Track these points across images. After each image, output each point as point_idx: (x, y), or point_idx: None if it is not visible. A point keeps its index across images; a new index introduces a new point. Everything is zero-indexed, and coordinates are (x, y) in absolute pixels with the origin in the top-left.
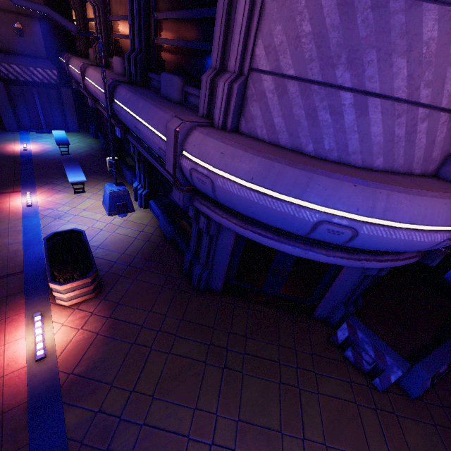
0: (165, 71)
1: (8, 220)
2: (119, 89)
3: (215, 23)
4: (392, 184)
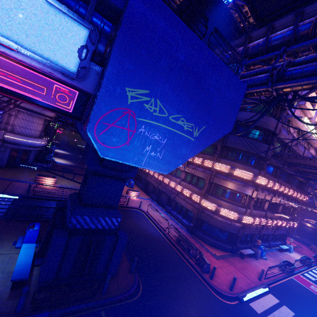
0: None
1: None
2: None
3: (5, 117)
4: (37, 138)
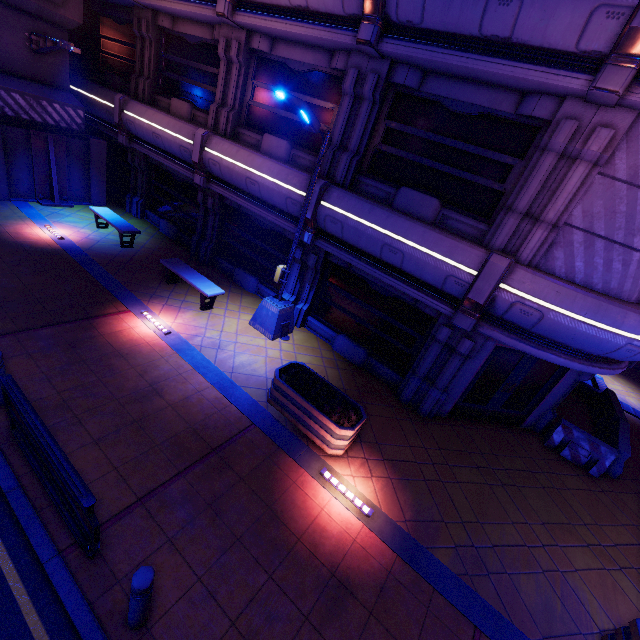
0: (388, 180)
1: (160, 356)
2: (337, 193)
3: (530, 179)
4: None
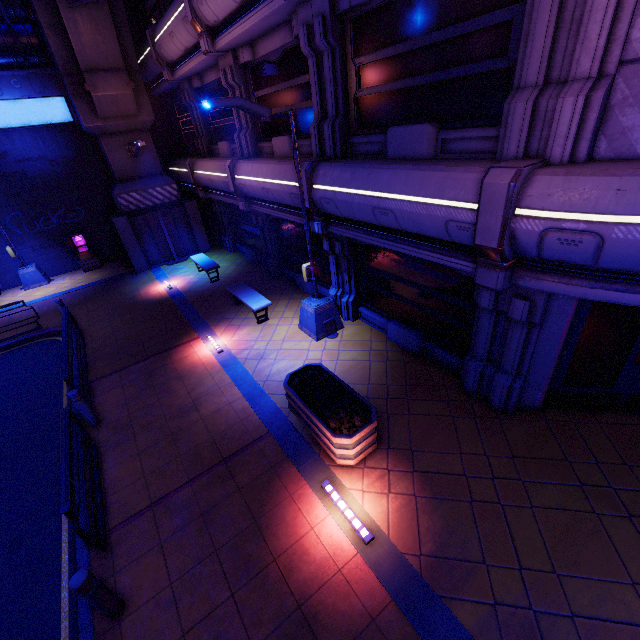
0: (379, 127)
1: (209, 374)
2: (322, 170)
3: (532, 25)
4: None
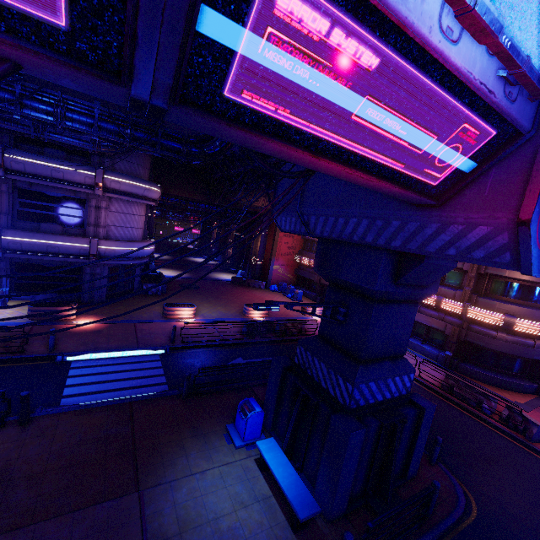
0: (31, 221)
1: None
2: (10, 232)
3: (91, 215)
4: (144, 242)
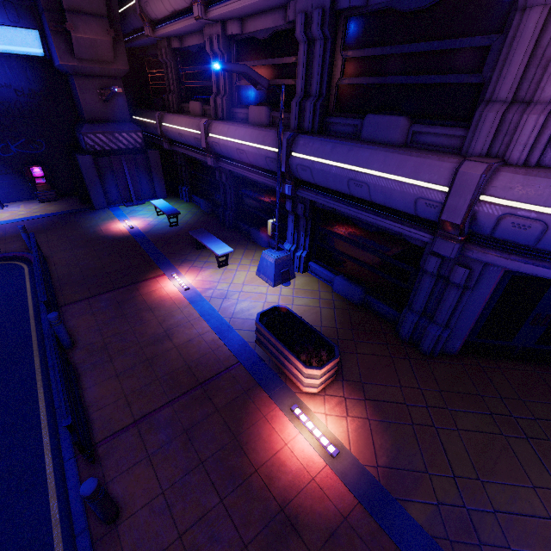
0: (355, 113)
1: (177, 308)
2: (302, 141)
3: (511, 53)
4: None
